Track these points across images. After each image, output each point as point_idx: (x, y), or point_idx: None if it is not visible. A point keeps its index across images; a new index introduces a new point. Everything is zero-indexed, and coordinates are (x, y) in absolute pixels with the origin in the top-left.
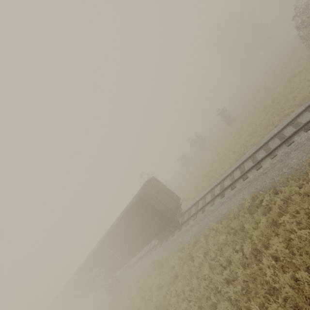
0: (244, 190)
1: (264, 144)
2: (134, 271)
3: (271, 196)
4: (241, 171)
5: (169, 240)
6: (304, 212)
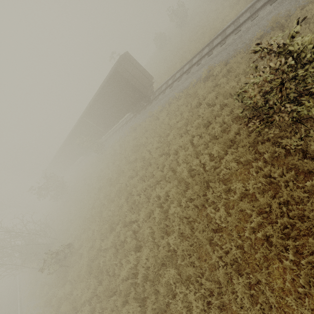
0: (206, 65)
1: (237, 18)
2: (114, 138)
3: (221, 68)
4: (210, 48)
5: (142, 113)
6: (234, 74)
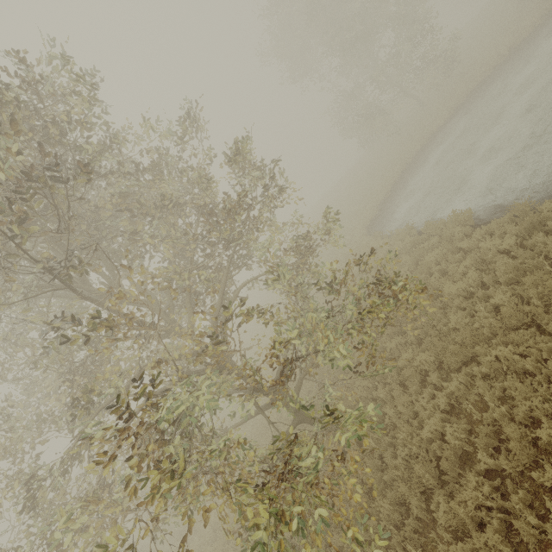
0: None
1: None
2: None
3: None
4: None
5: None
6: None
